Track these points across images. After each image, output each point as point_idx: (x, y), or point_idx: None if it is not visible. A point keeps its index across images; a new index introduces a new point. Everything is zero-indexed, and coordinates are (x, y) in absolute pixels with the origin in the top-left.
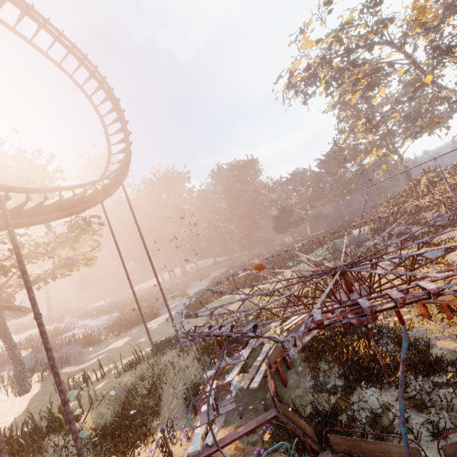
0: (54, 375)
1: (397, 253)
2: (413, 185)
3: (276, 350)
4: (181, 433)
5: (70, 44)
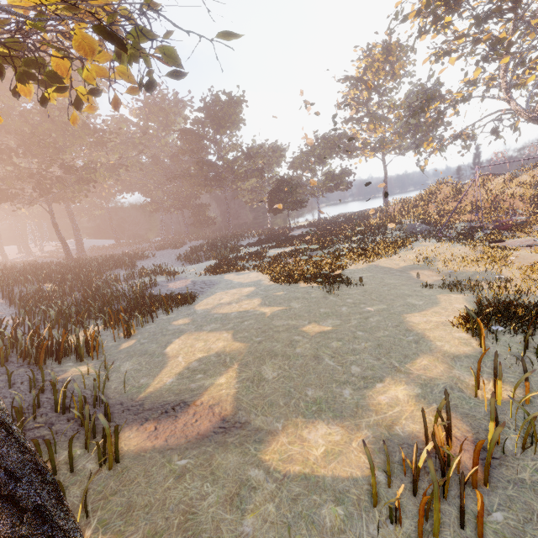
0: None
1: None
2: (437, 190)
3: None
4: None
5: None
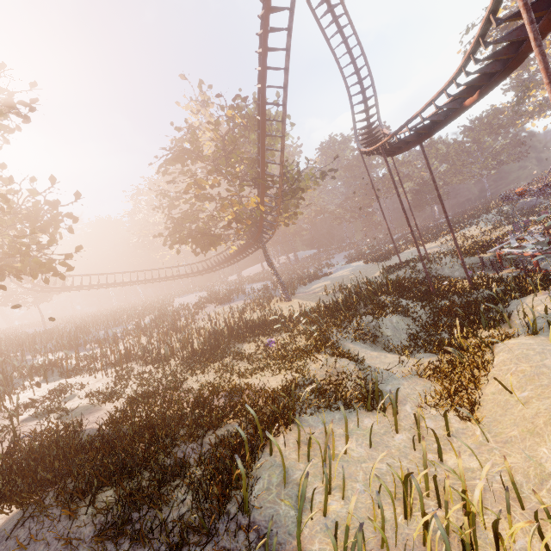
0: (450, 225)
1: None
2: None
3: (545, 231)
4: (491, 269)
5: (345, 13)
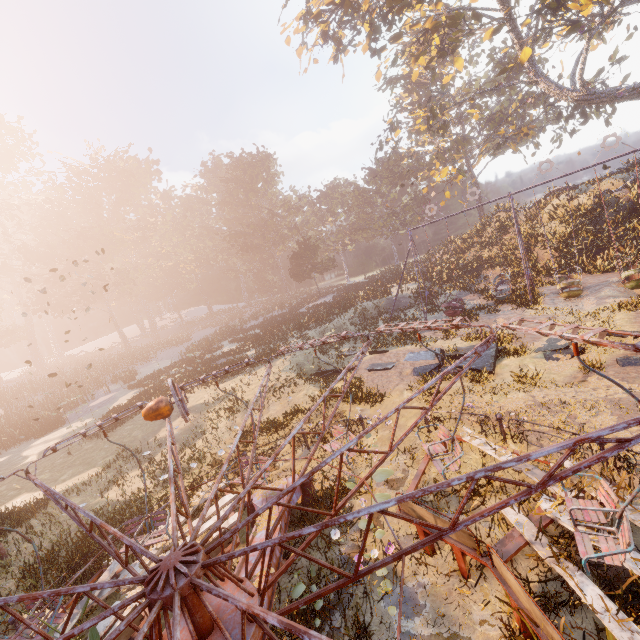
0: None
1: (435, 344)
2: (481, 227)
3: None
4: None
5: None
